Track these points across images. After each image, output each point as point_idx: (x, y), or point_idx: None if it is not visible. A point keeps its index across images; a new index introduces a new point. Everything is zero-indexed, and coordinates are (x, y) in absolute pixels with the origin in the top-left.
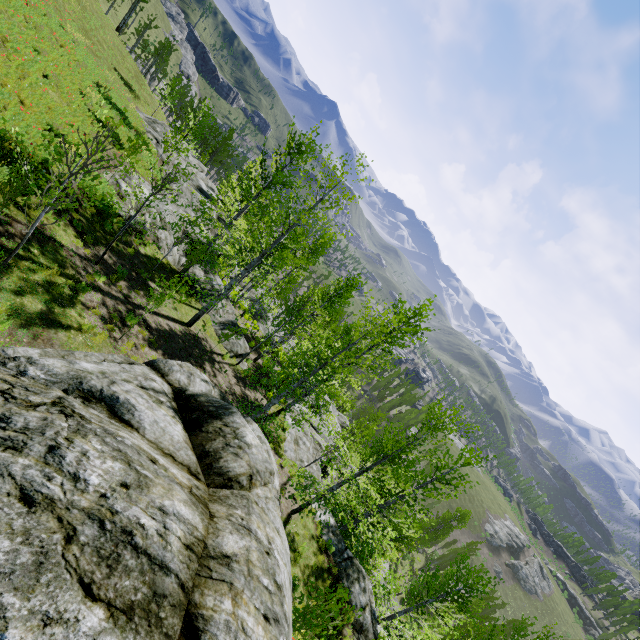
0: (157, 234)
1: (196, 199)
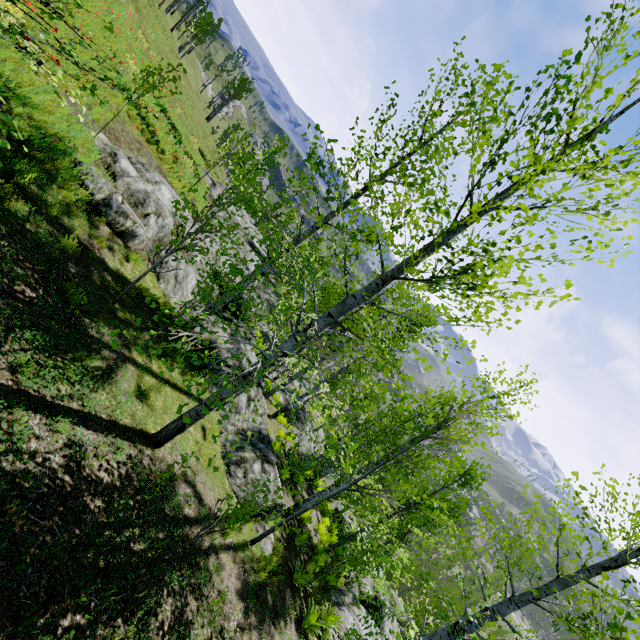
0: (162, 254)
1: (244, 249)
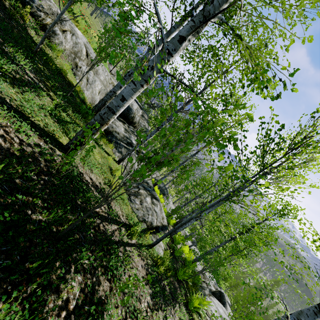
0: (77, 61)
1: None
